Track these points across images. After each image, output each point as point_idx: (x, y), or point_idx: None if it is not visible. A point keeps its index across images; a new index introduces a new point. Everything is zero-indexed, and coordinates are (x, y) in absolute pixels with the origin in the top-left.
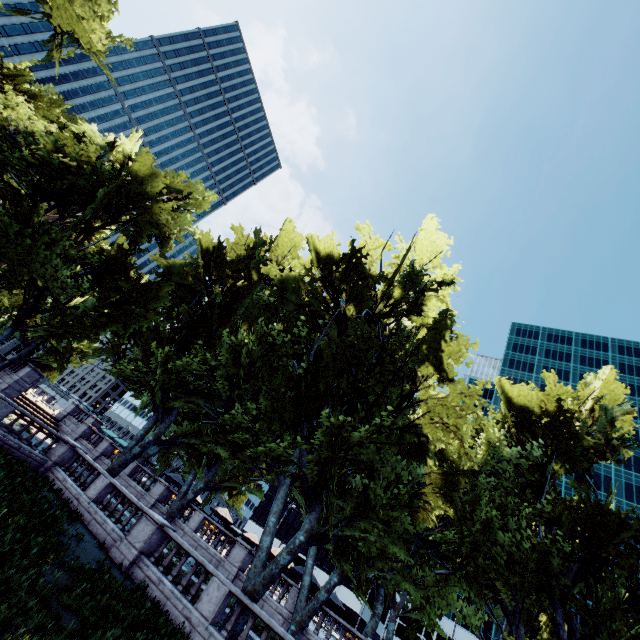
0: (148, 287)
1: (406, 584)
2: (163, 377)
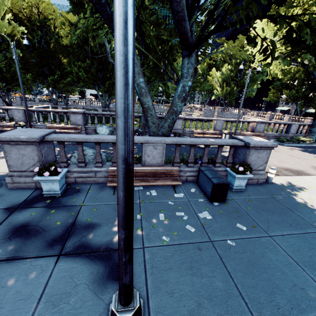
0: (21, 57)
1: None
2: (53, 81)
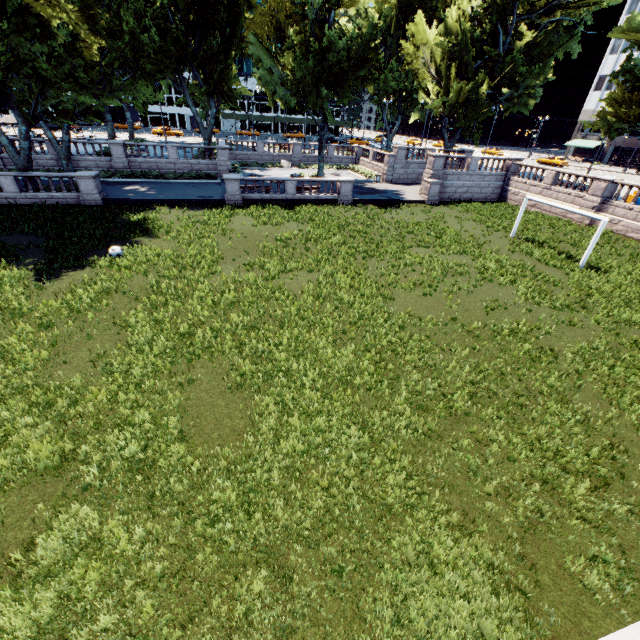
0: None
1: (110, 100)
2: None
